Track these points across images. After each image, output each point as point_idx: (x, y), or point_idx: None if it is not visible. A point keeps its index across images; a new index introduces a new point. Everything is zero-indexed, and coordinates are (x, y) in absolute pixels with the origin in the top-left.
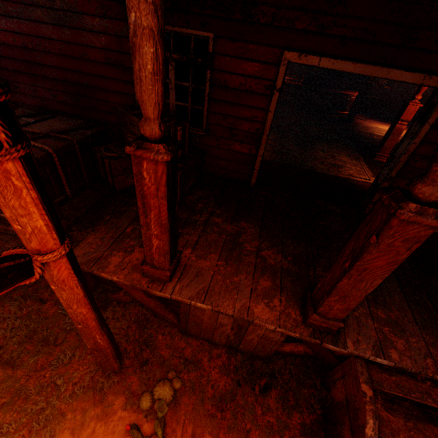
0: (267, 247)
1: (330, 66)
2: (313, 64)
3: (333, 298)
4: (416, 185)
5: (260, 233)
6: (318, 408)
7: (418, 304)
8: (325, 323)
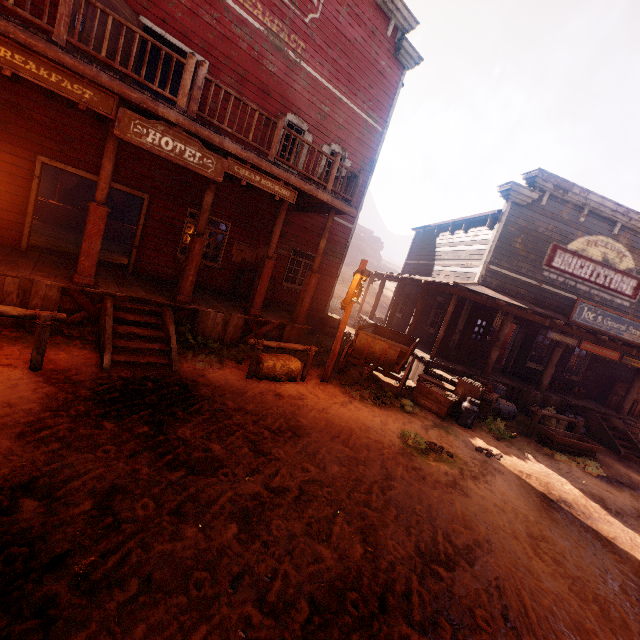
0: (43, 267)
1: (74, 172)
2: (62, 168)
3: (83, 258)
4: (96, 198)
5: (36, 263)
6: (95, 340)
7: (149, 290)
8: (85, 280)
